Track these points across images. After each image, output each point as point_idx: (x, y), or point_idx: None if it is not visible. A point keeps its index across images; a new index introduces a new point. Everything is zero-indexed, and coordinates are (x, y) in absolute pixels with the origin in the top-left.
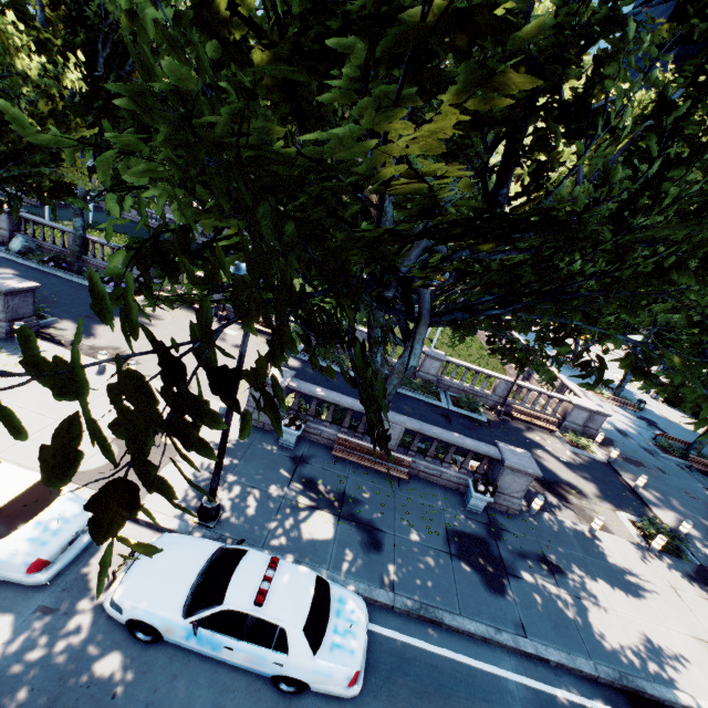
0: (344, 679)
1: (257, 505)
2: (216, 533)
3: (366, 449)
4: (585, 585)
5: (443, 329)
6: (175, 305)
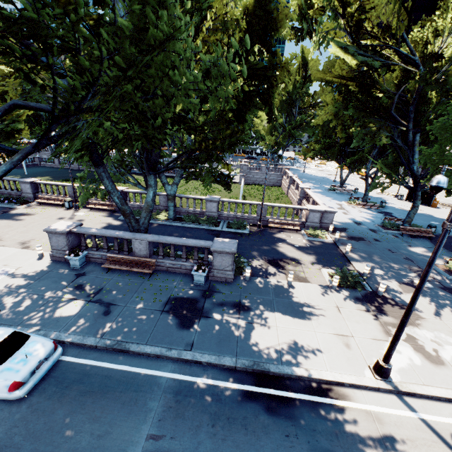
0: (4, 387)
1: (30, 303)
2: None
3: (126, 260)
4: (262, 315)
5: (257, 188)
6: (48, 206)
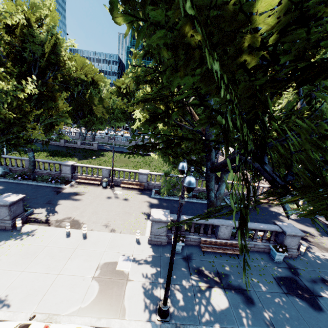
0: None
1: (182, 295)
2: (173, 324)
3: (217, 243)
4: None
5: None
6: (86, 185)
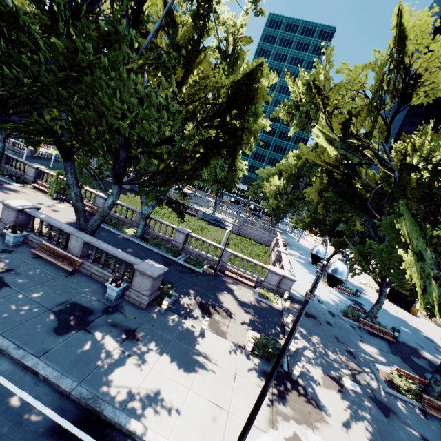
0: None
1: None
2: None
3: (56, 252)
4: (147, 351)
5: (246, 240)
6: (40, 191)
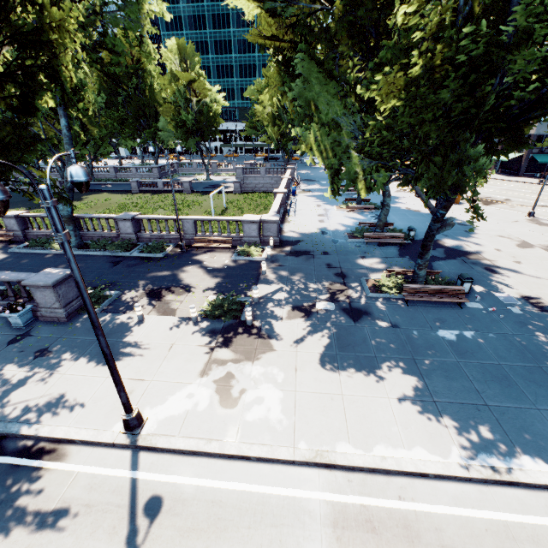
0: None
1: None
2: None
3: None
4: (61, 361)
5: (253, 196)
6: None
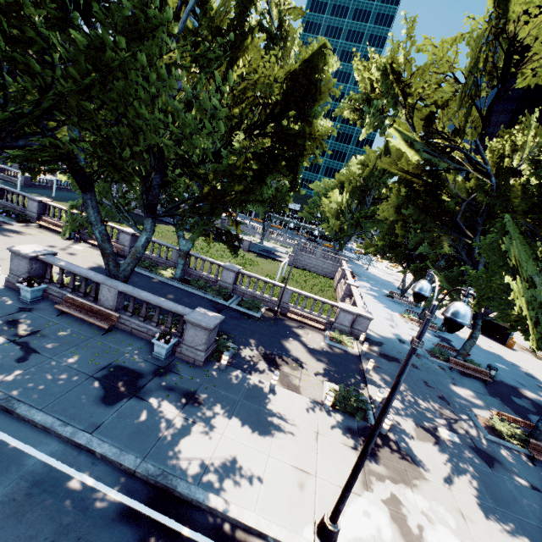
0: None
1: None
2: None
3: (86, 306)
4: (213, 415)
5: (305, 273)
6: (48, 231)
